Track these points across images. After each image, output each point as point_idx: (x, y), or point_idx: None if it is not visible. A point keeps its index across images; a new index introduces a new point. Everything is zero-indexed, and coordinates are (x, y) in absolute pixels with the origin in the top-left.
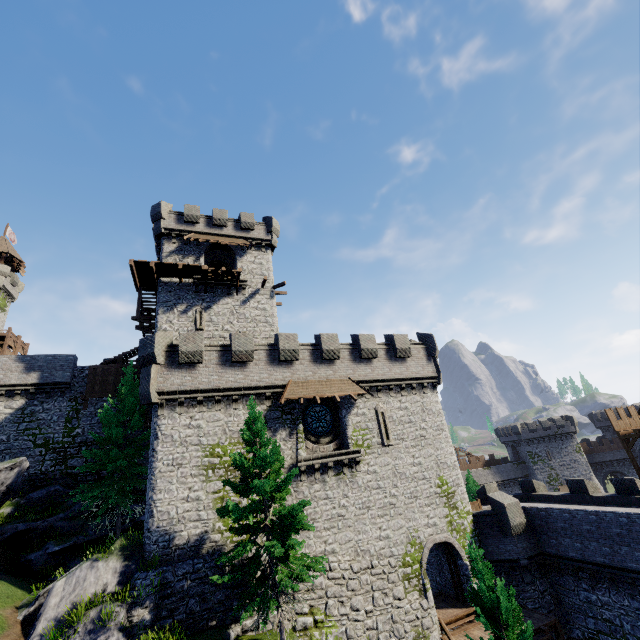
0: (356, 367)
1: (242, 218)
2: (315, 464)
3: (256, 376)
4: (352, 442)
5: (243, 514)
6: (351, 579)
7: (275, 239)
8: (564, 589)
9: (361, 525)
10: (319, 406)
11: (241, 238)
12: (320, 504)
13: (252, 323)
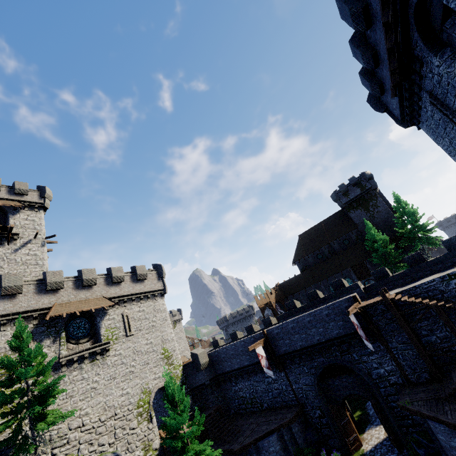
0: (109, 289)
1: (16, 185)
2: (74, 357)
3: (25, 304)
4: (104, 338)
5: (8, 398)
6: (99, 427)
7: (48, 202)
8: (227, 390)
9: (109, 390)
10: (80, 319)
11: (15, 200)
12: (77, 384)
13: (23, 266)
